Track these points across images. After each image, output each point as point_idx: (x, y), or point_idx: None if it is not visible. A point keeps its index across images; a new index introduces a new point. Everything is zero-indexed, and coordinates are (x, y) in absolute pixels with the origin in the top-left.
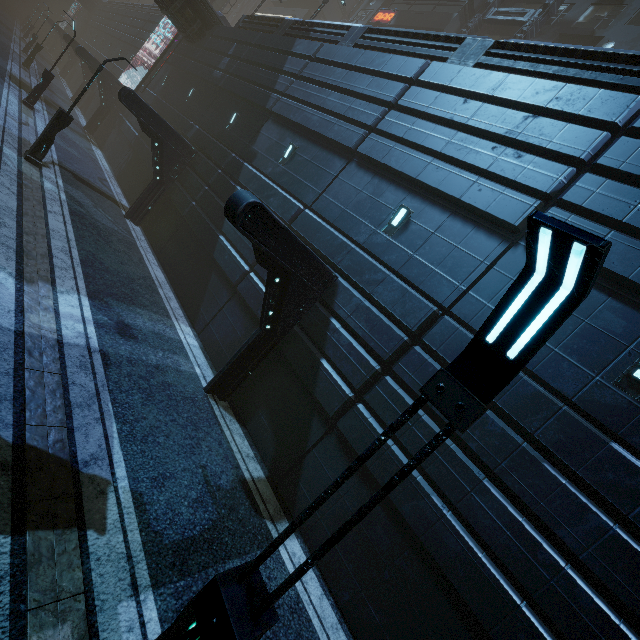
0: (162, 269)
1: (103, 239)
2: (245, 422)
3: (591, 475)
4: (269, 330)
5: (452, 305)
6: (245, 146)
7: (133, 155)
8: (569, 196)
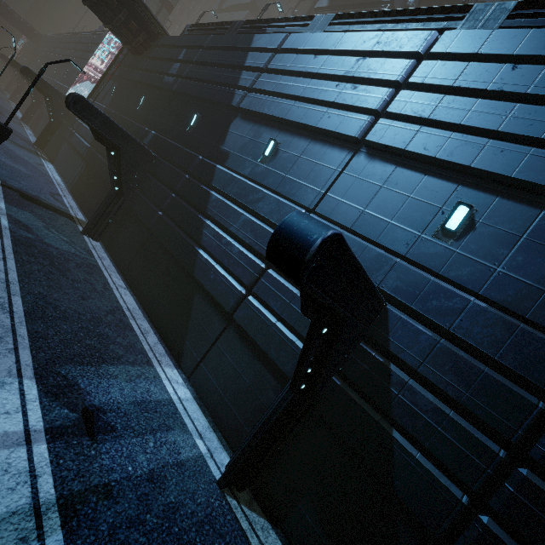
0: (130, 290)
1: (57, 269)
2: (280, 522)
3: None
4: (302, 388)
5: None
6: (212, 147)
7: (86, 166)
8: None
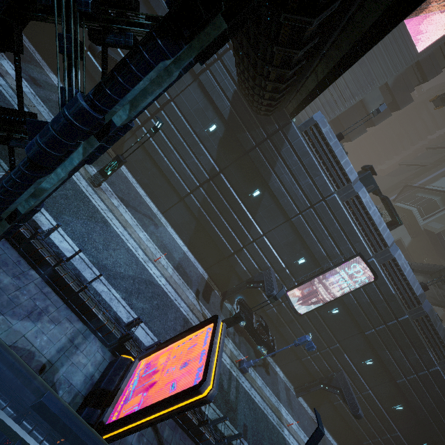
0: None
1: None
2: None
3: (195, 151)
4: None
5: (175, 98)
6: None
7: None
8: (212, 68)
